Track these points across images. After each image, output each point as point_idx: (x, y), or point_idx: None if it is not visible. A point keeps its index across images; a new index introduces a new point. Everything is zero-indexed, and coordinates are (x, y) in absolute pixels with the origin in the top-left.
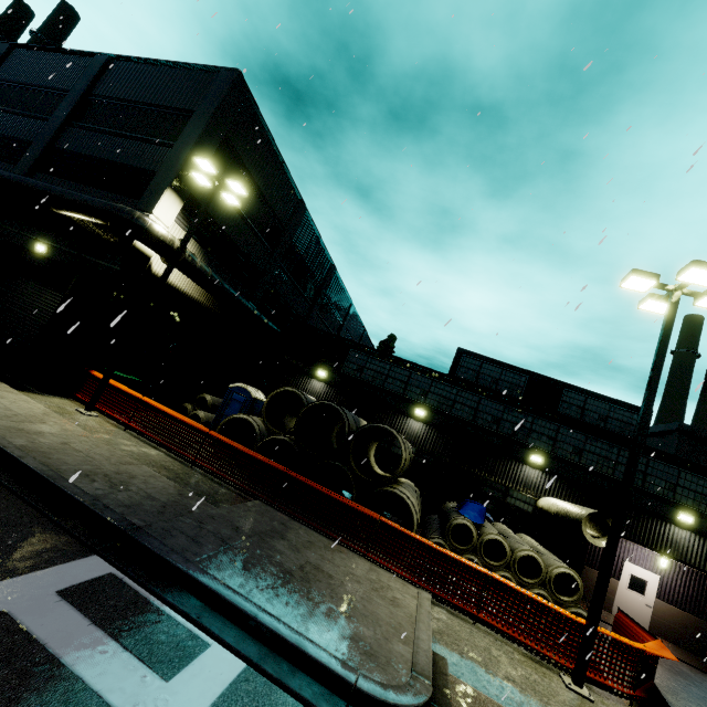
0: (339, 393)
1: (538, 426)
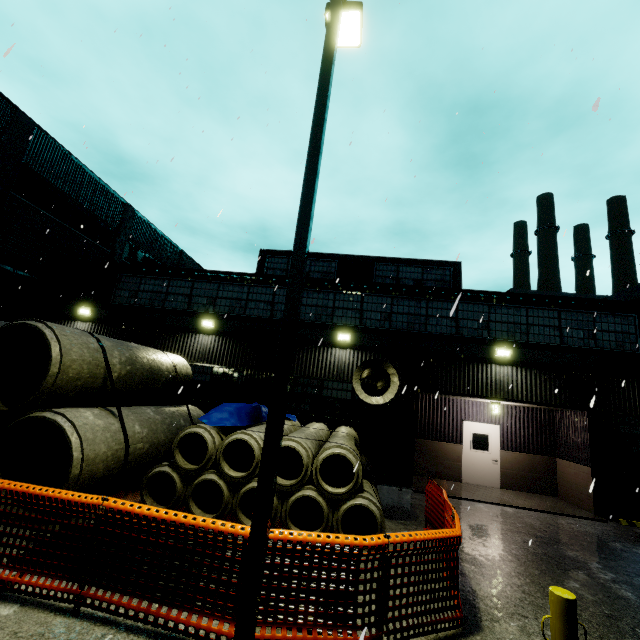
0: (111, 329)
1: (341, 302)
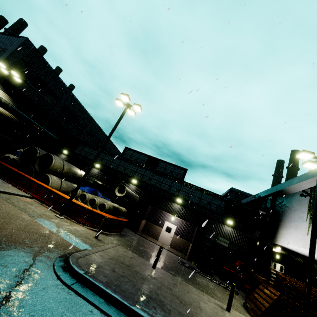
0: (70, 159)
1: (138, 170)
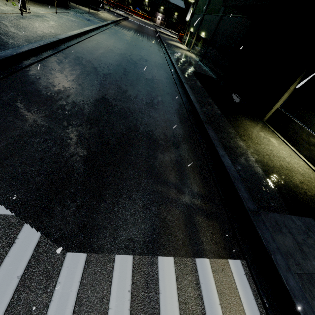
0: None
1: None
